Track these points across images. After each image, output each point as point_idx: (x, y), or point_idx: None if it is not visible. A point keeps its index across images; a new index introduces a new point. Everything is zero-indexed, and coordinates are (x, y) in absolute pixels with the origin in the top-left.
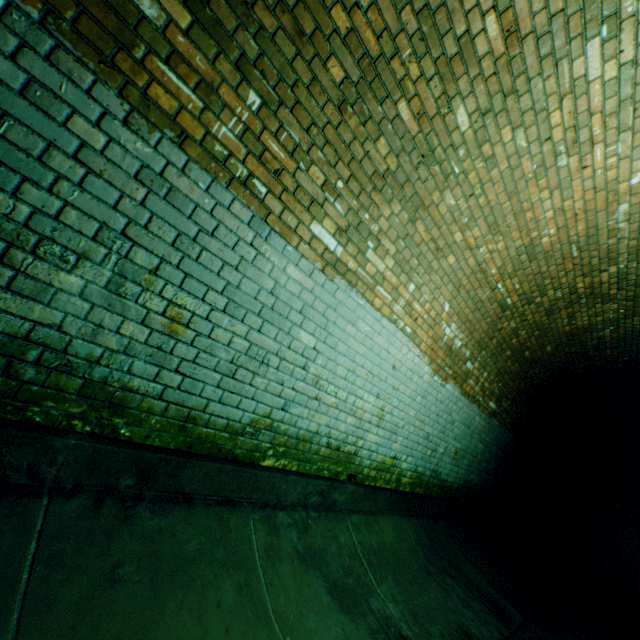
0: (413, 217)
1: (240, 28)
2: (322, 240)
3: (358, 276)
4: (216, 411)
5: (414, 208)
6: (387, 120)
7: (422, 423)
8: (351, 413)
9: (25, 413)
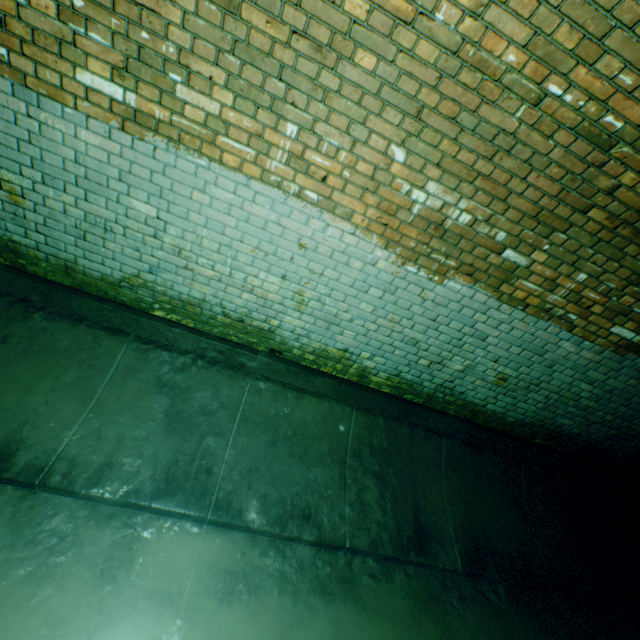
0: (229, 4)
1: None
2: (102, 91)
3: (179, 128)
4: (87, 265)
5: None
6: None
7: (395, 324)
8: (246, 290)
9: None
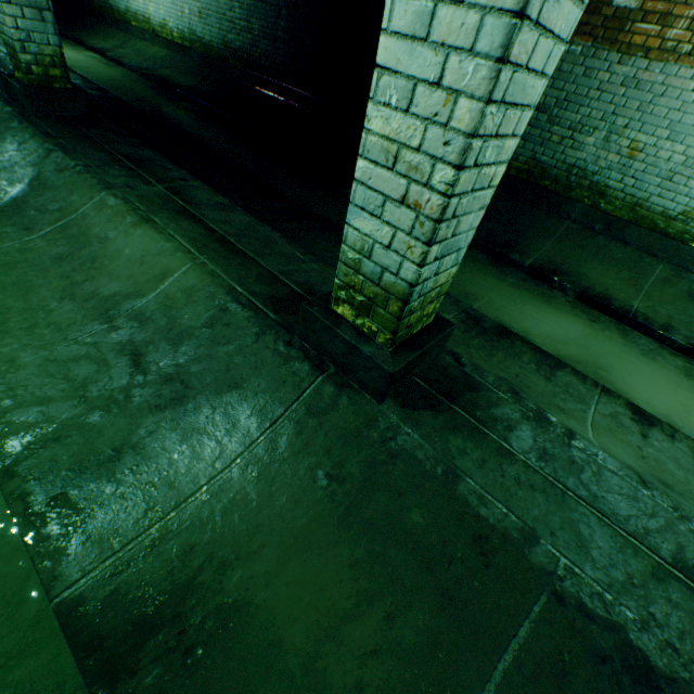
0: None
1: None
2: None
3: None
4: (654, 202)
5: None
6: None
7: None
8: None
9: (569, 195)
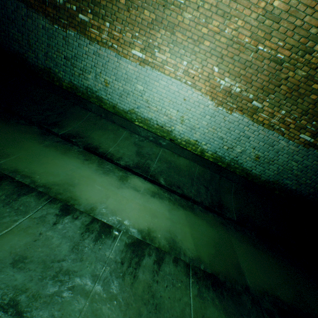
0: (173, 32)
1: (100, 10)
2: (137, 55)
3: (154, 64)
4: (119, 106)
5: (171, 28)
6: (143, 3)
7: (215, 130)
8: (165, 115)
9: (90, 100)
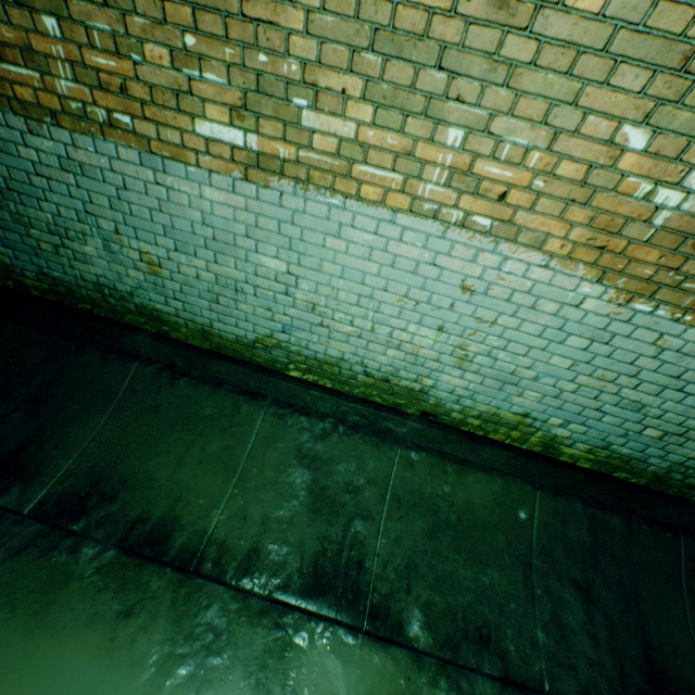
0: None
1: None
2: (221, 139)
3: (306, 164)
4: (222, 328)
5: None
6: None
7: (607, 383)
8: (391, 346)
9: (126, 320)
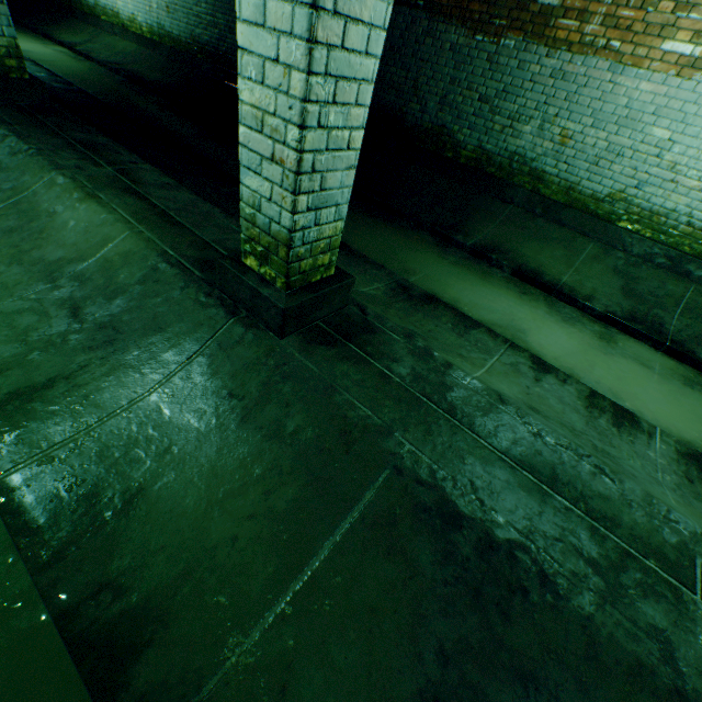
0: None
1: None
2: (674, 52)
3: None
4: (585, 186)
5: None
6: None
7: None
8: None
9: (512, 181)
